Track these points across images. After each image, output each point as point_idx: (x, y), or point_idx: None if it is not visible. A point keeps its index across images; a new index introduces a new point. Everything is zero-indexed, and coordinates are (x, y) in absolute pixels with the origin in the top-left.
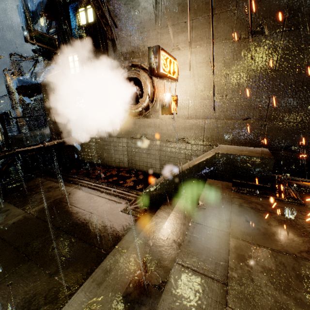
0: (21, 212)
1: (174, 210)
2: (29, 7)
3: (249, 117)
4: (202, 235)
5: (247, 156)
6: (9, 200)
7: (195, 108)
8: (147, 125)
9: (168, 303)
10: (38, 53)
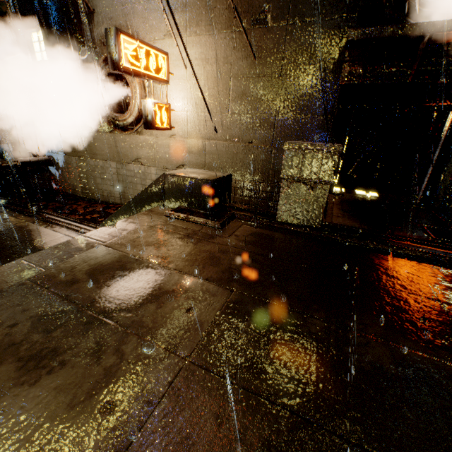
0: None
1: None
2: None
3: (254, 140)
4: (76, 244)
5: (189, 177)
6: None
7: (195, 123)
8: (139, 144)
9: None
10: None
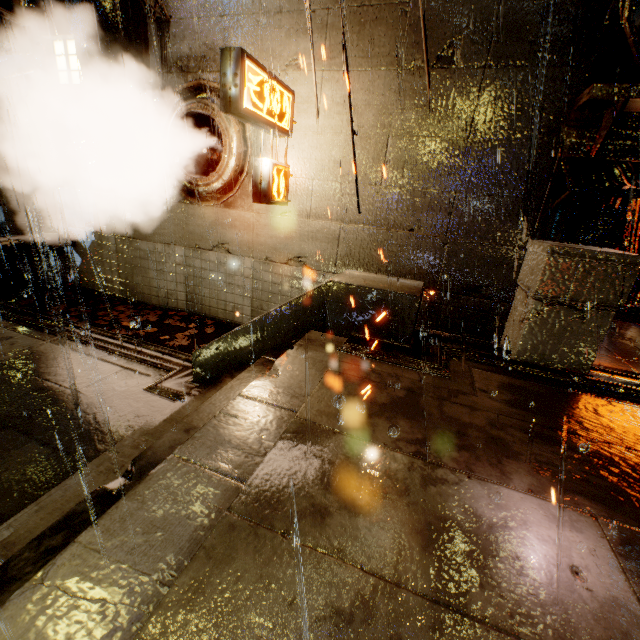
0: None
1: (231, 383)
2: None
3: (419, 226)
4: (247, 416)
5: (378, 289)
6: None
7: (324, 197)
8: (228, 222)
9: (124, 512)
10: None
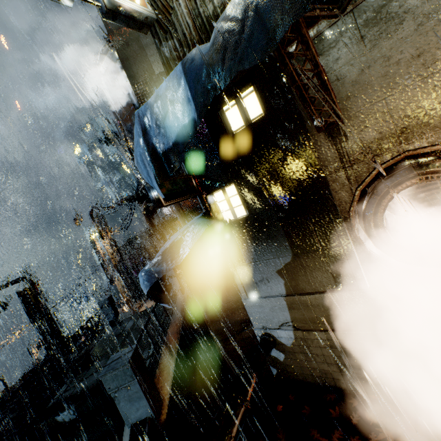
0: None
1: None
2: (156, 145)
3: None
4: None
5: None
6: None
7: None
8: None
9: None
10: (134, 200)
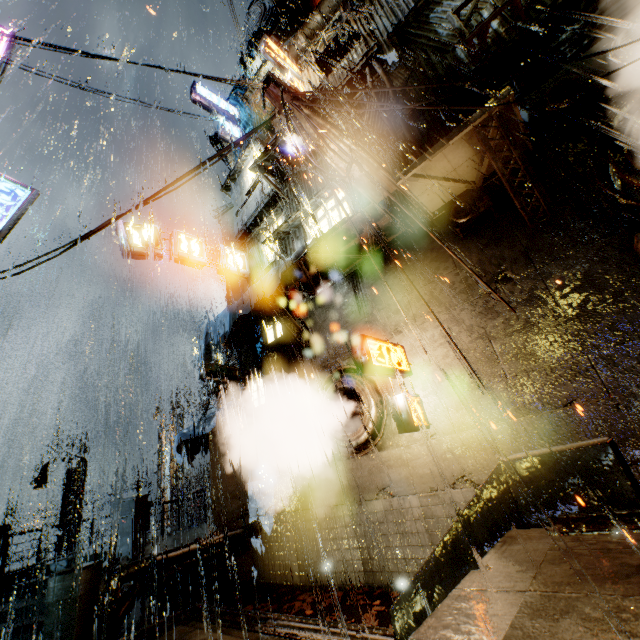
0: None
1: None
2: (211, 342)
3: (571, 398)
4: (471, 602)
5: (555, 452)
6: None
7: (460, 408)
8: (383, 464)
9: None
10: (211, 394)
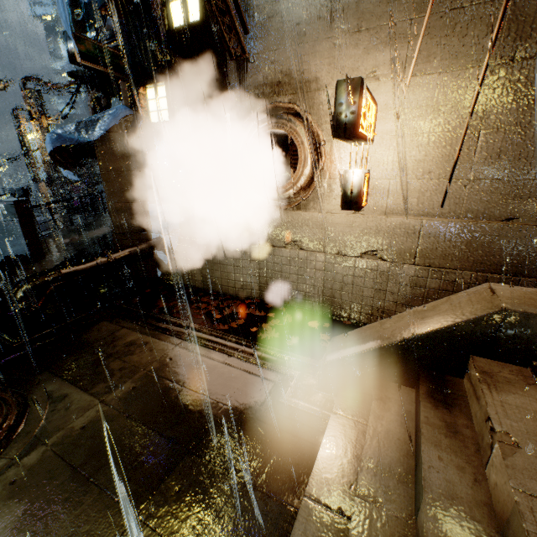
0: (91, 402)
1: (423, 430)
2: None
3: (514, 216)
4: None
5: None
6: (63, 373)
7: (402, 194)
8: (300, 223)
9: None
10: (79, 78)
